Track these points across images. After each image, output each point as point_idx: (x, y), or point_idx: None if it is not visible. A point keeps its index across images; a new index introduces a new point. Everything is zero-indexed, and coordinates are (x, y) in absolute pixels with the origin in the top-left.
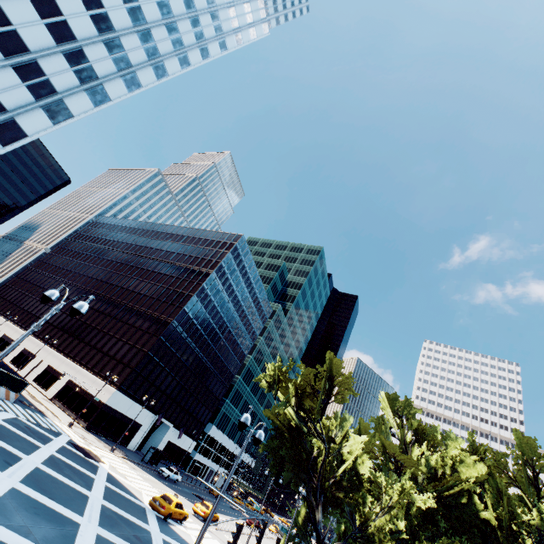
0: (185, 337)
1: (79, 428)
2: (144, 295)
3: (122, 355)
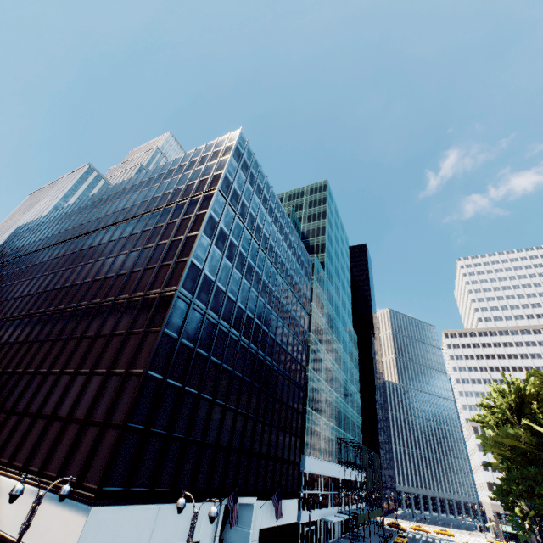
0: (215, 319)
1: None
2: (106, 278)
3: (88, 406)
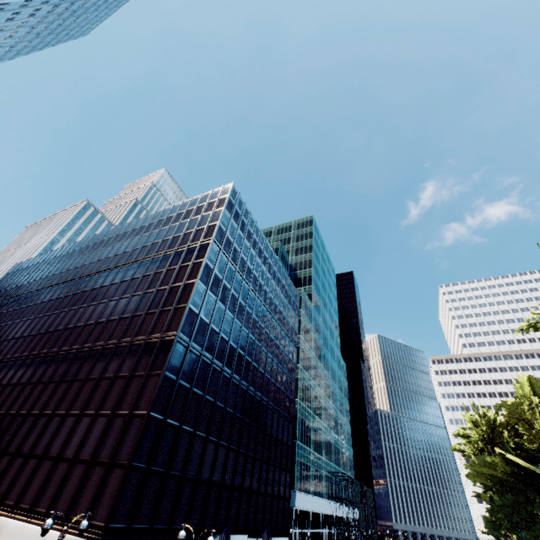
0: (209, 359)
1: None
2: (108, 321)
3: (94, 446)
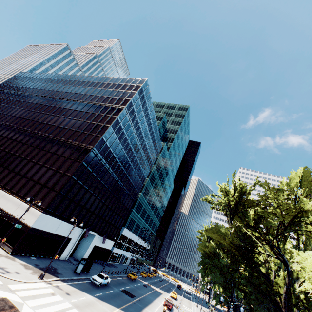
0: (104, 163)
1: (1, 257)
2: (64, 128)
3: (46, 180)
